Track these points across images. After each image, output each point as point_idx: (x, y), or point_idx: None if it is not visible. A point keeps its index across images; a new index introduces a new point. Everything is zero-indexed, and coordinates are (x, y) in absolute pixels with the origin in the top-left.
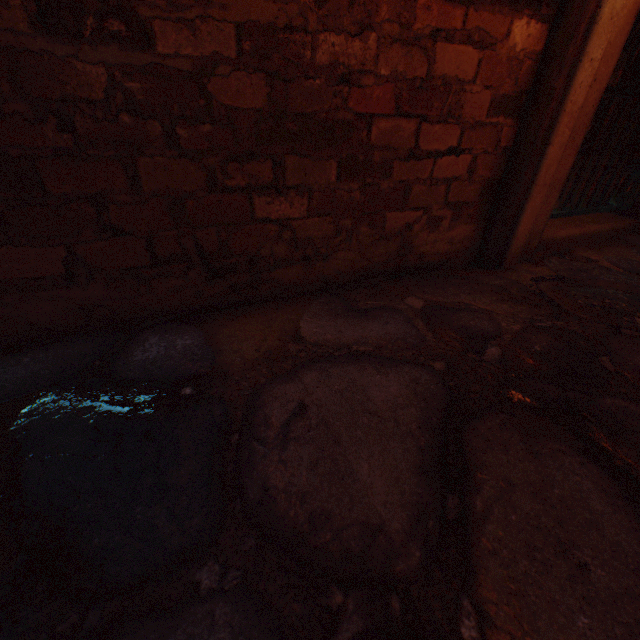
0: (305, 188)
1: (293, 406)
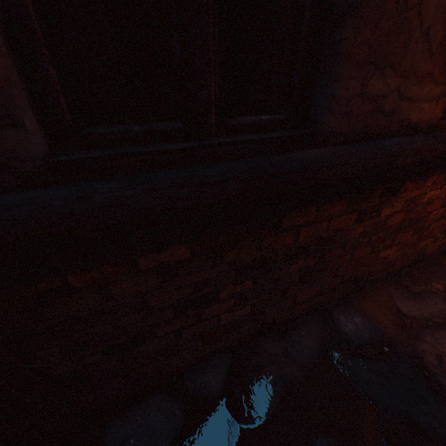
0: (398, 243)
1: (434, 356)
